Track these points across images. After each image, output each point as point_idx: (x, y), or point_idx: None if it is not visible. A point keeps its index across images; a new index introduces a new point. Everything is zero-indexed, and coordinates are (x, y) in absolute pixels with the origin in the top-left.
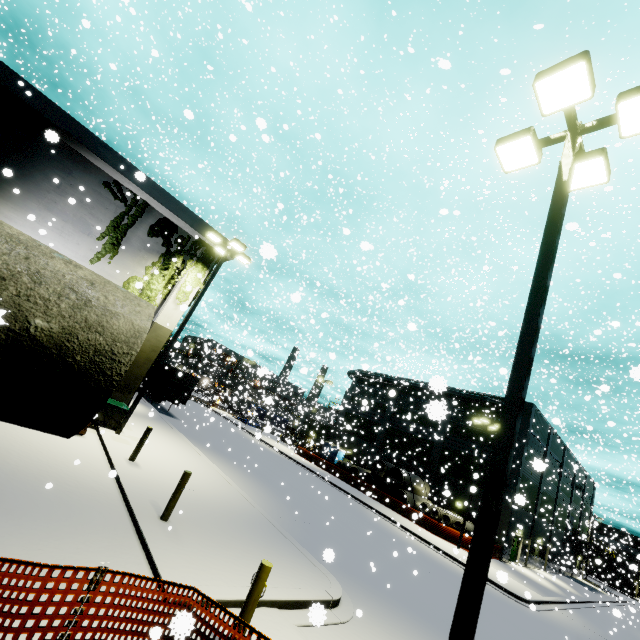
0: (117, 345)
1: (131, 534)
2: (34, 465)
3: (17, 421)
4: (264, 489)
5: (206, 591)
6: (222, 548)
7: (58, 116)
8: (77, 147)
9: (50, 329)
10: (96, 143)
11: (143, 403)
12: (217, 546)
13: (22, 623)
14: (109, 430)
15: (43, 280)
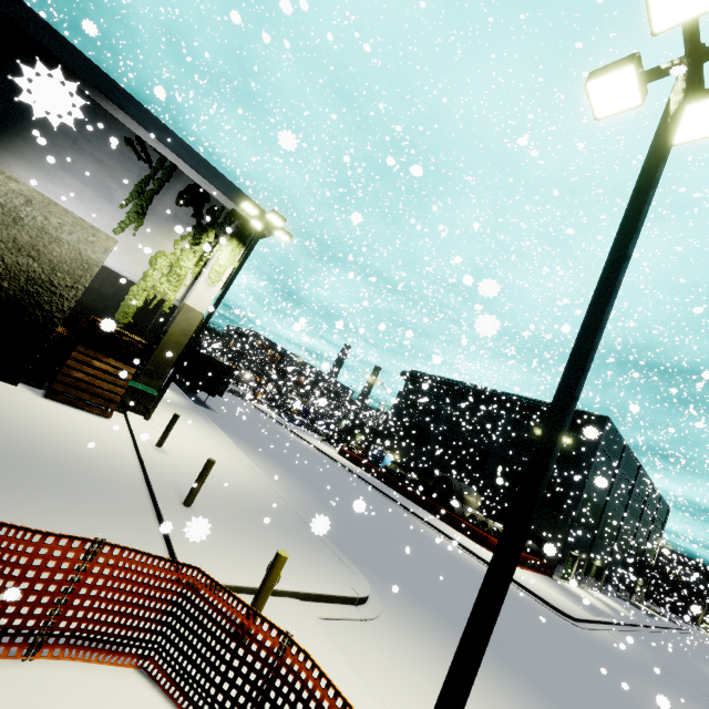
0: (58, 275)
1: (151, 516)
2: (54, 443)
3: None
4: (300, 487)
5: (223, 576)
6: (246, 538)
7: (69, 54)
8: (93, 94)
9: None
10: (114, 89)
11: (178, 392)
12: (241, 536)
13: (16, 585)
14: (138, 415)
15: None
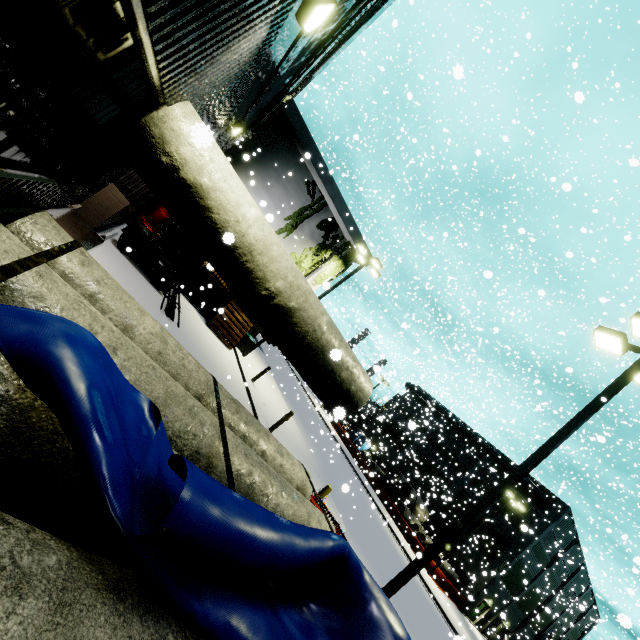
0: (364, 398)
1: None
2: (218, 363)
3: (328, 405)
4: (310, 441)
5: None
6: None
7: (302, 130)
8: (302, 152)
9: (354, 389)
10: (316, 154)
11: None
12: None
13: None
14: (239, 351)
15: (357, 374)
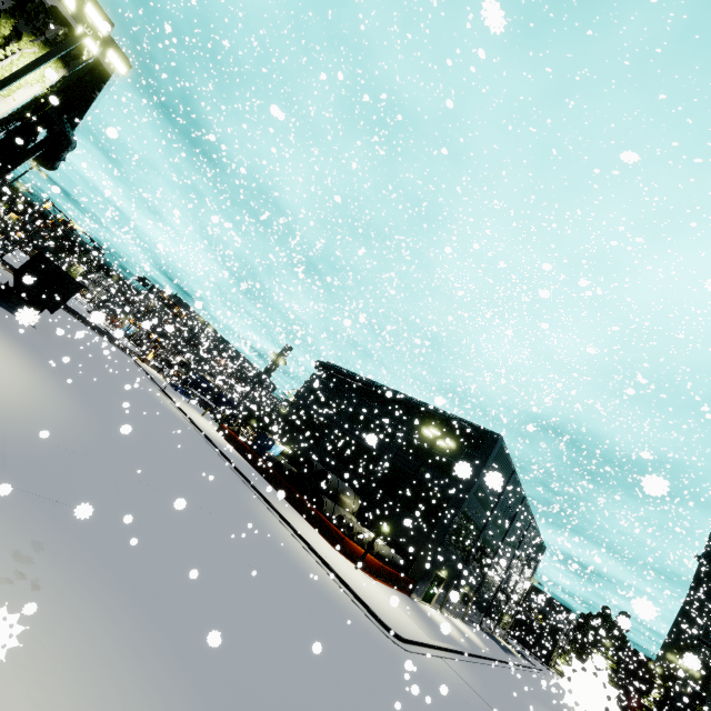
0: None
1: None
2: None
3: None
4: (70, 414)
5: None
6: None
7: None
8: None
9: None
10: None
11: None
12: None
13: None
14: None
15: None
